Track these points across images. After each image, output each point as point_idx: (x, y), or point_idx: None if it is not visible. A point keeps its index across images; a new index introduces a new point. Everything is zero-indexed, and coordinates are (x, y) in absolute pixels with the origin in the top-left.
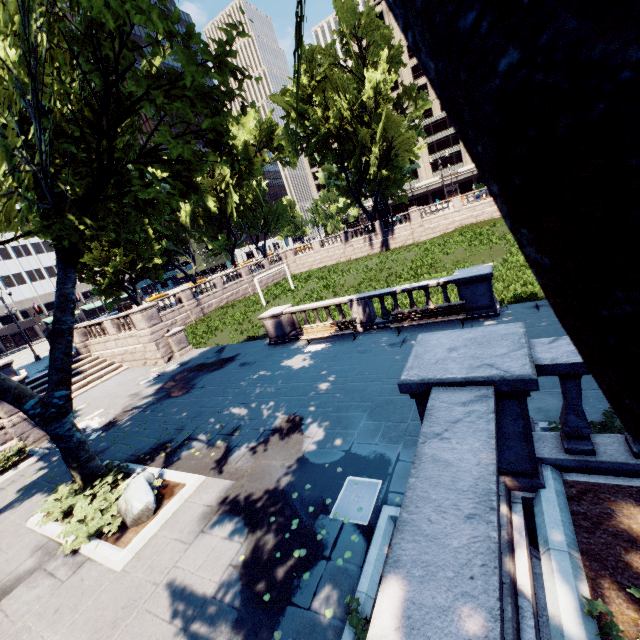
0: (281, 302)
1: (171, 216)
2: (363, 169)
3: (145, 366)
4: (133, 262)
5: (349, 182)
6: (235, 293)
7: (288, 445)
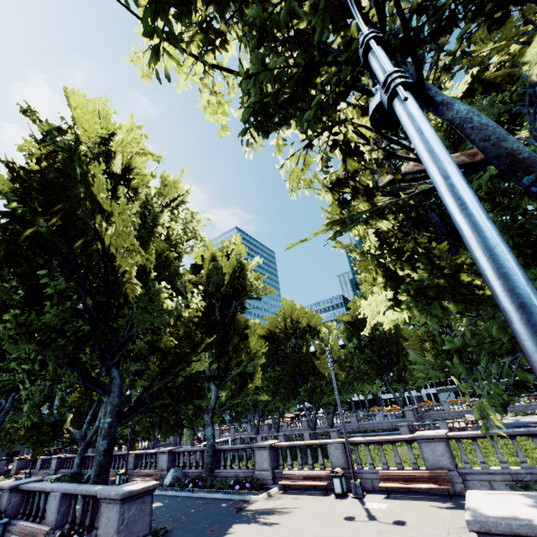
0: None
1: None
2: None
3: None
4: None
5: None
6: None
7: None
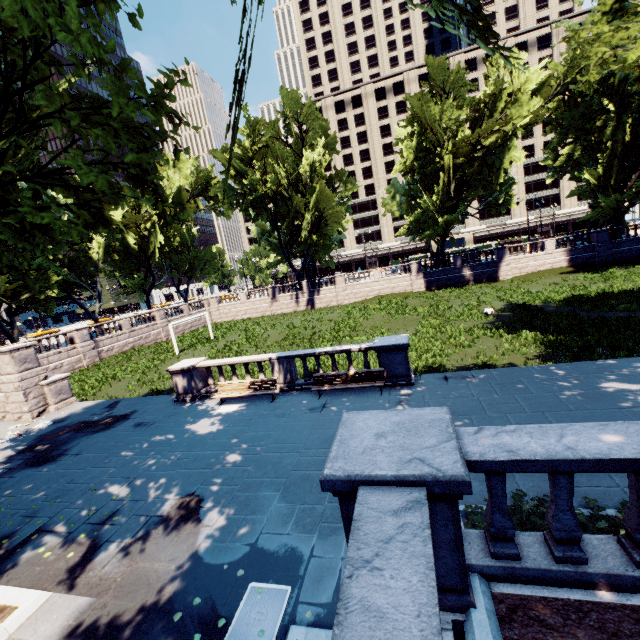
0: (197, 352)
1: (80, 245)
2: (295, 231)
3: (2, 421)
4: (17, 290)
5: (281, 241)
6: (144, 337)
7: (179, 538)
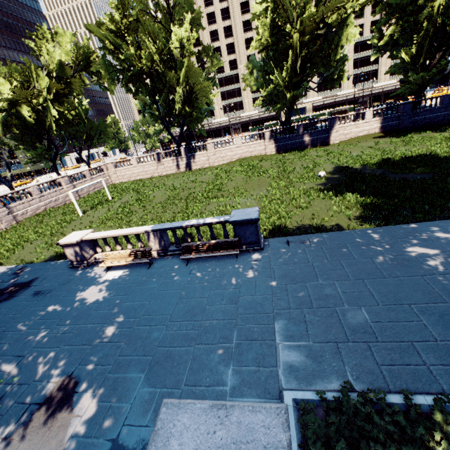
0: (97, 213)
1: None
2: (171, 105)
3: None
4: None
5: (160, 113)
6: (54, 200)
7: (50, 432)
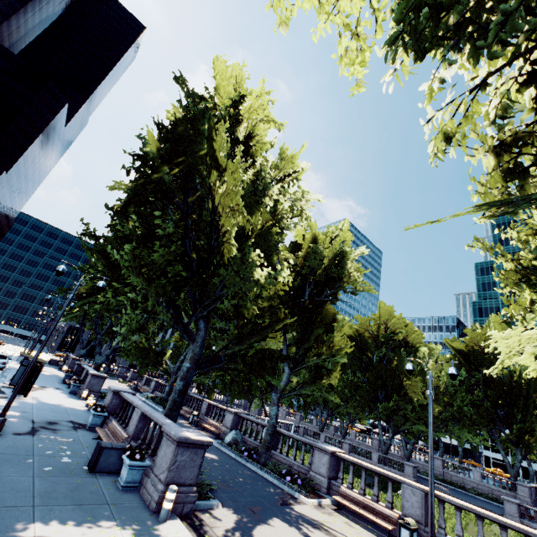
0: None
1: None
2: None
3: None
4: None
5: None
6: None
7: None
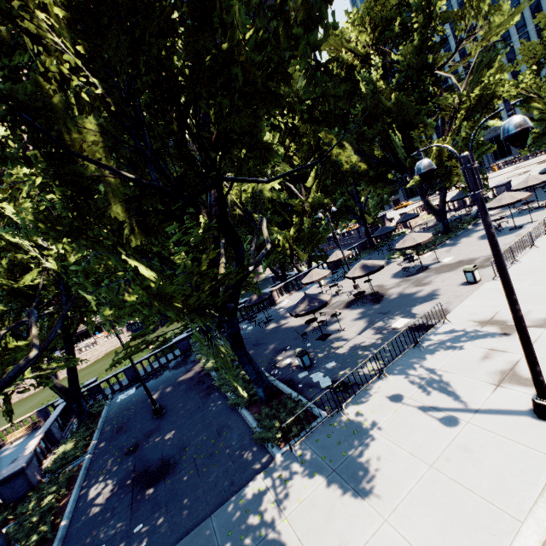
0: None
1: None
2: None
3: None
4: None
5: None
6: None
7: None
